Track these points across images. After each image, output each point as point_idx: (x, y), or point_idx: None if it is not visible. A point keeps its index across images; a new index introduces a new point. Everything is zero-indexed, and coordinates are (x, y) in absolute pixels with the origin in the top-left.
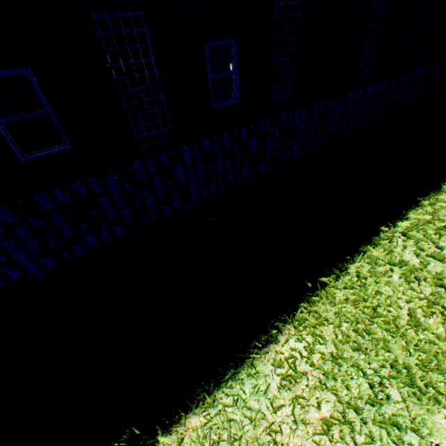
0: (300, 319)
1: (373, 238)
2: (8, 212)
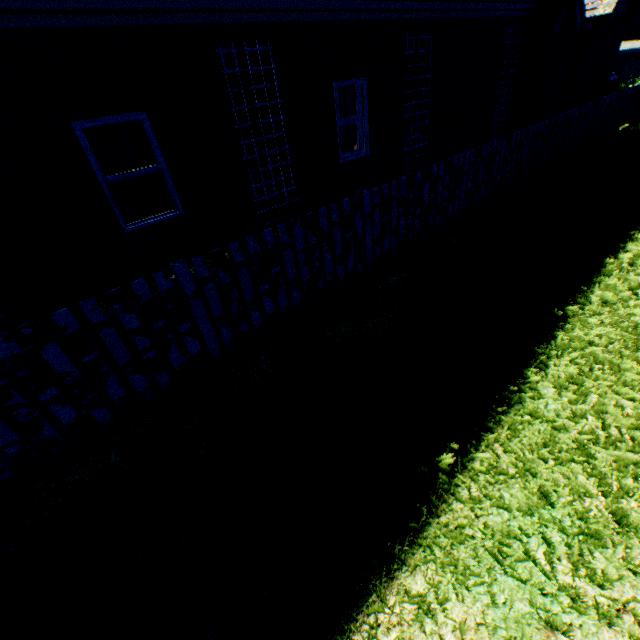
0: (561, 346)
1: (601, 270)
2: (204, 263)
